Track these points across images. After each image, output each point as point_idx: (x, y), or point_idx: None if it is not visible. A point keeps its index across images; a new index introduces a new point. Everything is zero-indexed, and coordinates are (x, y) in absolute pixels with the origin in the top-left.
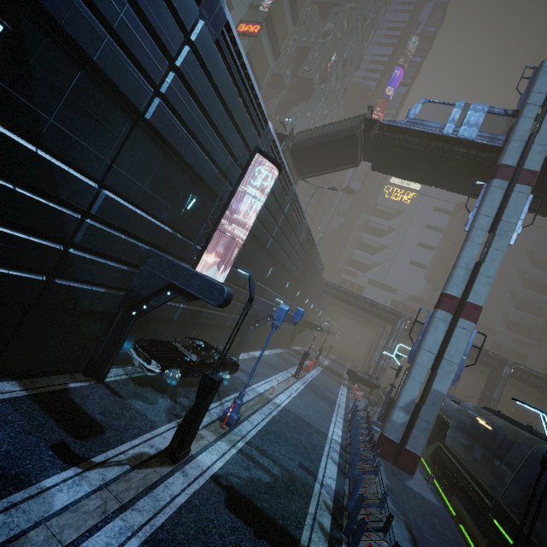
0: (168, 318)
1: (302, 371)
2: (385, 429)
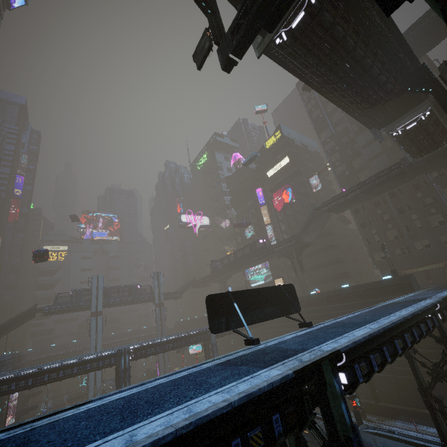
0: None
1: None
2: None
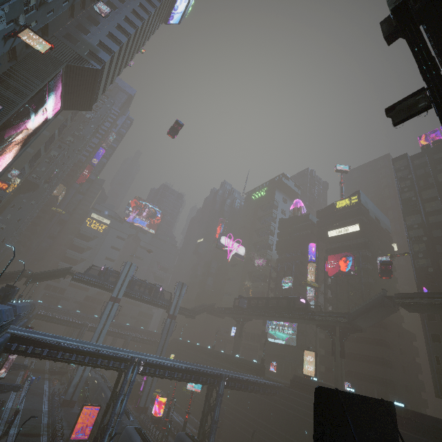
0: None
1: (21, 383)
2: (65, 397)
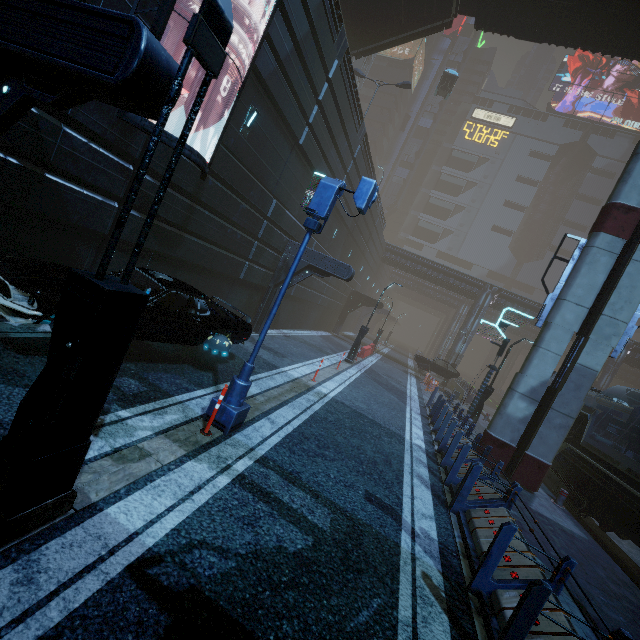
0: (96, 229)
1: (356, 356)
2: (493, 427)
